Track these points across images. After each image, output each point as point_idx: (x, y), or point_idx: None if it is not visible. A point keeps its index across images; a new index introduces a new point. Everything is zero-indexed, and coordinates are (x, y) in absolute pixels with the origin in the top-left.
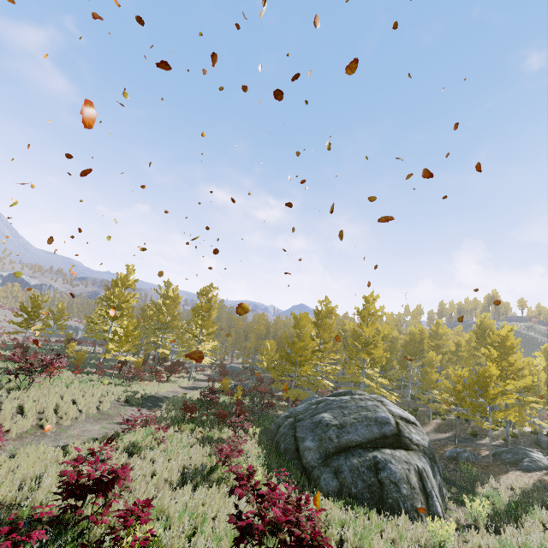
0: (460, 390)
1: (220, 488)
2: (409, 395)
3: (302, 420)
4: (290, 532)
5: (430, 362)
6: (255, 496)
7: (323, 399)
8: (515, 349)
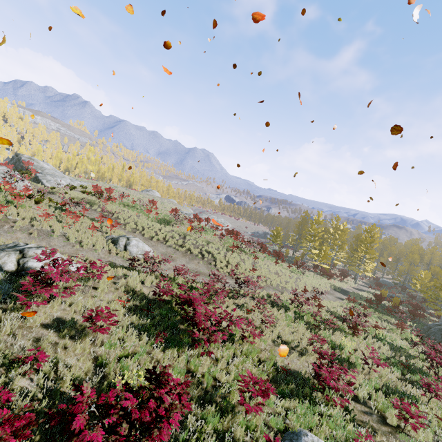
0: None
1: (397, 336)
2: None
3: None
4: (435, 348)
5: None
6: (420, 337)
7: None
8: None
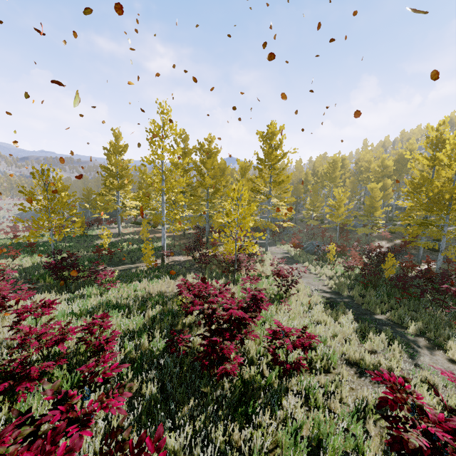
0: None
1: None
2: None
3: None
4: None
5: None
6: None
7: None
8: None
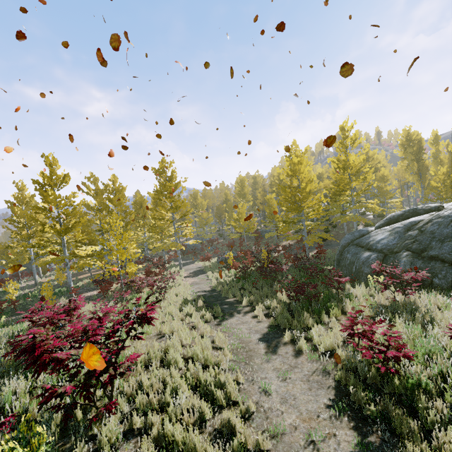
0: (450, 185)
1: None
2: (358, 212)
3: (434, 248)
4: None
5: (382, 178)
6: None
7: (408, 224)
8: (443, 147)
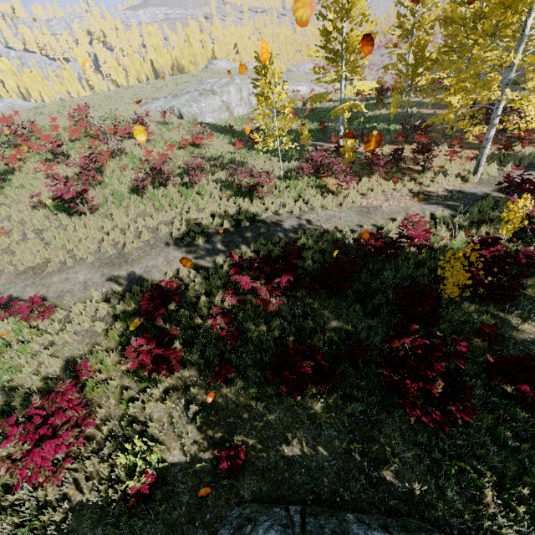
0: None
1: None
2: None
3: None
4: None
5: None
6: None
7: None
8: None
